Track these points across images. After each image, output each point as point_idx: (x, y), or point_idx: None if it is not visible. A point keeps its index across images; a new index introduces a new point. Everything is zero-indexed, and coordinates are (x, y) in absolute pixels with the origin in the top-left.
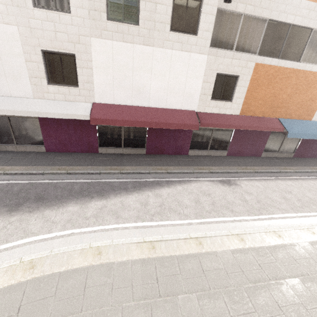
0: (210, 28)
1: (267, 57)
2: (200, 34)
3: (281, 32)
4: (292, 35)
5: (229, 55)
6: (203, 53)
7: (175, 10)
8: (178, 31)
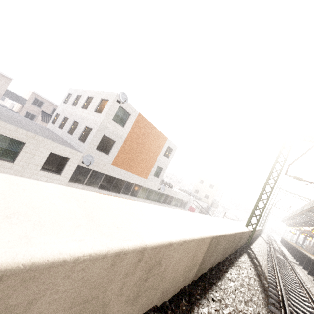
0: (70, 173)
1: (103, 190)
2: (63, 175)
3: (112, 179)
4: (117, 181)
5: (80, 187)
6: (63, 184)
7: (48, 159)
8: (47, 170)
